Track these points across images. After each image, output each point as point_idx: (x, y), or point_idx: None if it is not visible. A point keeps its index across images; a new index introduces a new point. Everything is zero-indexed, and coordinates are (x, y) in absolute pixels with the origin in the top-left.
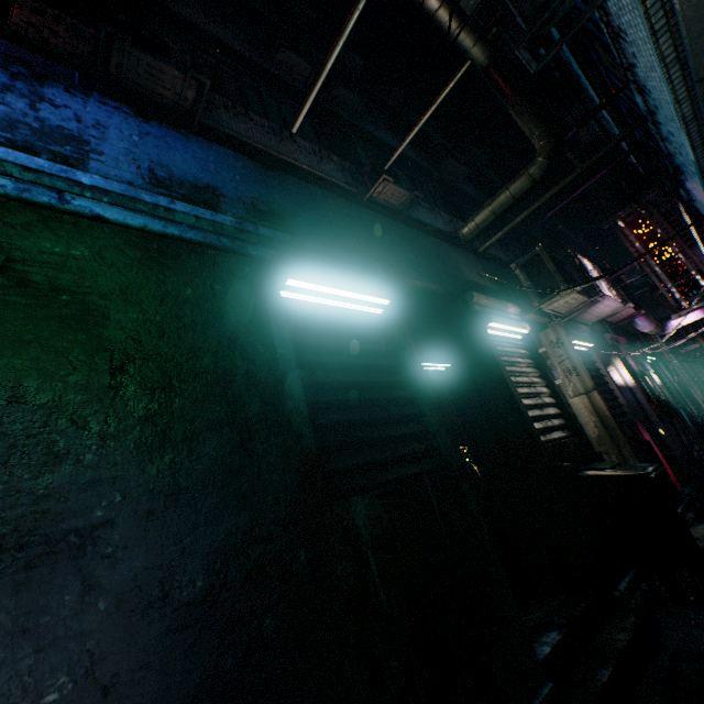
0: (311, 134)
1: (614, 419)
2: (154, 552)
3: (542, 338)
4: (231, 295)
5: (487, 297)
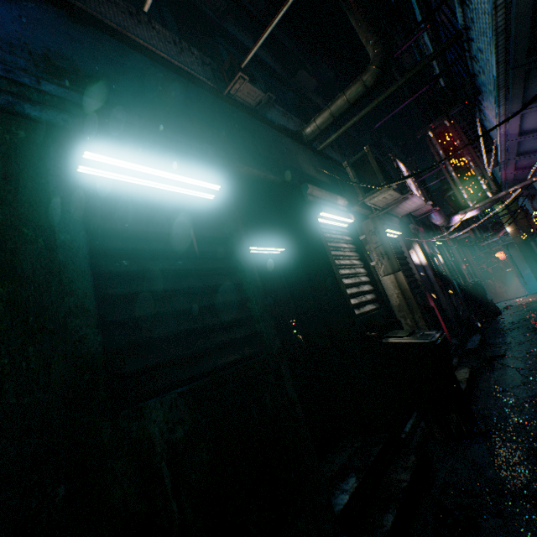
0: (173, 24)
1: (411, 292)
2: None
3: (364, 227)
4: None
5: (320, 189)
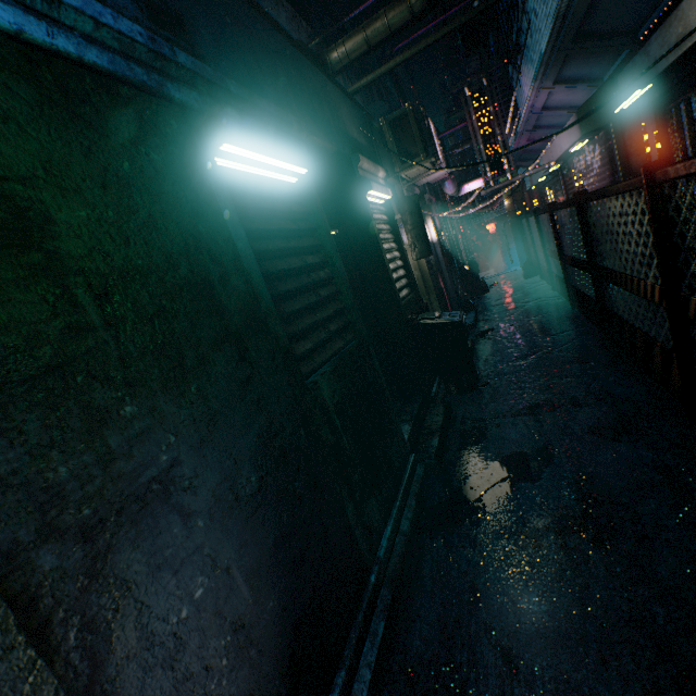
0: None
1: (430, 274)
2: (217, 471)
3: (401, 206)
4: (172, 169)
5: (368, 161)
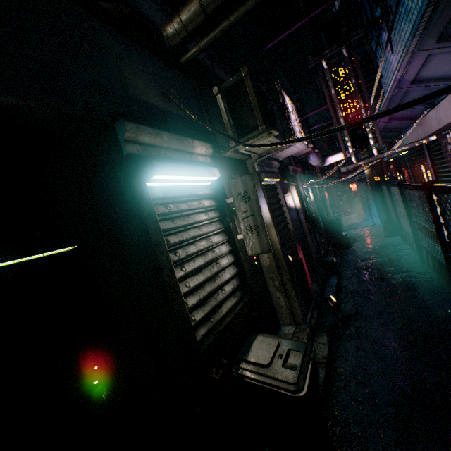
0: None
1: (283, 252)
2: None
3: (232, 187)
4: None
5: (159, 132)
